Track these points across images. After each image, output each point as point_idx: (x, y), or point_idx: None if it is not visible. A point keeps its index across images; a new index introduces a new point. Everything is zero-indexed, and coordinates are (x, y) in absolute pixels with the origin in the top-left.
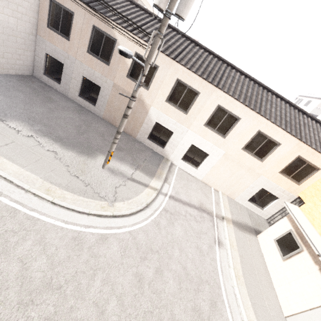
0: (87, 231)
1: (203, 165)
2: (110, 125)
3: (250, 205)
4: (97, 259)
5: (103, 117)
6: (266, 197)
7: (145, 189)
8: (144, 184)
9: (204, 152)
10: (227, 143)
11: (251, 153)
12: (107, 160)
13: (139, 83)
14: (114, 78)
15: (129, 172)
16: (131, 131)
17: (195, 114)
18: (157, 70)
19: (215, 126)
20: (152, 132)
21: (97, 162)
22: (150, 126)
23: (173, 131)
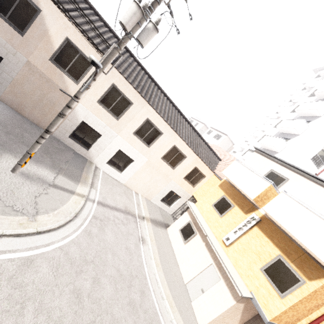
0: (2, 259)
1: (127, 170)
2: (14, 112)
3: (161, 204)
4: (23, 289)
5: (0, 98)
6: (173, 197)
7: (71, 197)
8: (70, 191)
9: (130, 158)
10: (151, 152)
11: (167, 162)
12: (22, 163)
13: (87, 85)
14: (29, 55)
15: (50, 177)
16: (47, 125)
17: (126, 122)
18: (91, 67)
19: (143, 136)
20: (76, 130)
21: (2, 164)
22: (75, 124)
23: (101, 134)
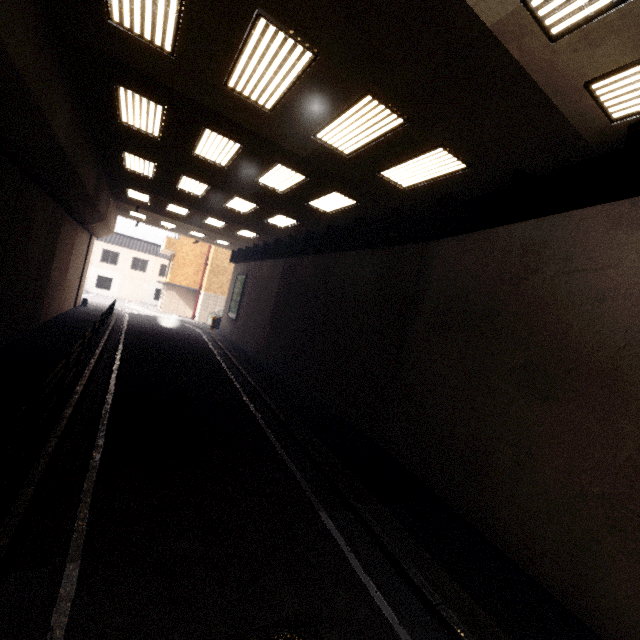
0: None
1: (113, 287)
2: None
3: (157, 303)
4: None
5: None
6: None
7: None
8: None
9: (110, 279)
10: (120, 268)
11: (137, 270)
12: None
13: None
14: None
15: None
16: None
17: (92, 257)
18: None
19: (108, 261)
20: None
21: None
22: None
23: None
